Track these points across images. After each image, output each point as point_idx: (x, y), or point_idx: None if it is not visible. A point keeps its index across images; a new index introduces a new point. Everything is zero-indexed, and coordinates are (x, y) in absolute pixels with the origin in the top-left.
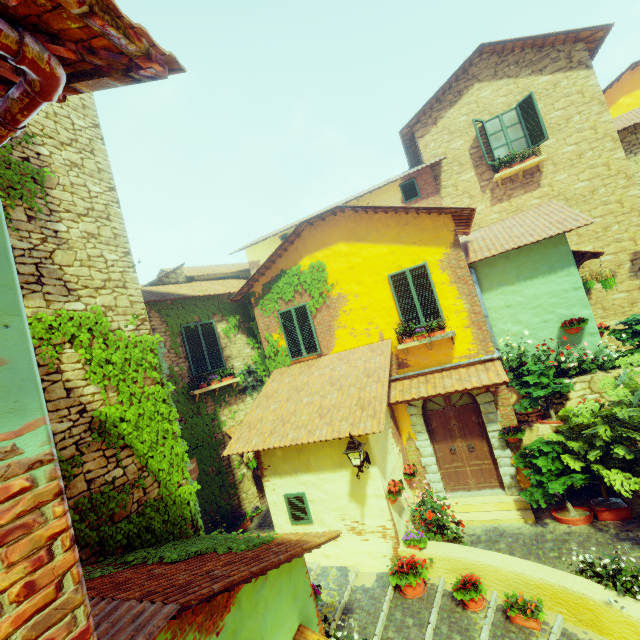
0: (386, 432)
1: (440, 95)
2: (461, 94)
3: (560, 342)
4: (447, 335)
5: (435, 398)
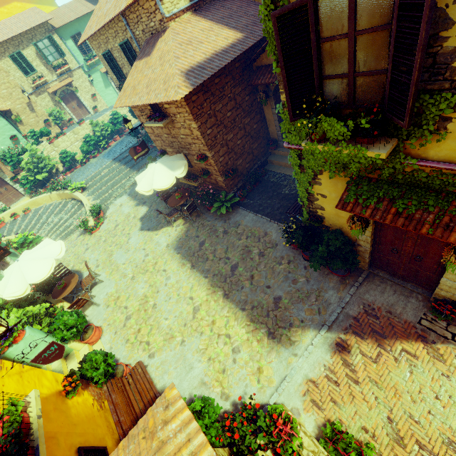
0: None
1: None
2: None
3: (14, 144)
4: None
5: None
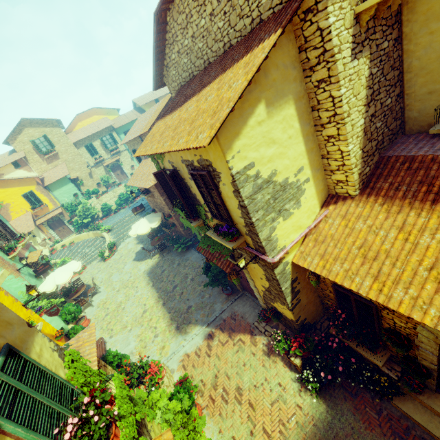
0: (38, 231)
1: (13, 130)
2: (22, 131)
3: (75, 199)
4: (45, 206)
5: (50, 221)
